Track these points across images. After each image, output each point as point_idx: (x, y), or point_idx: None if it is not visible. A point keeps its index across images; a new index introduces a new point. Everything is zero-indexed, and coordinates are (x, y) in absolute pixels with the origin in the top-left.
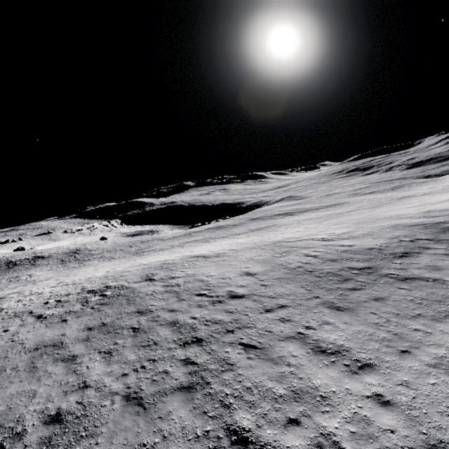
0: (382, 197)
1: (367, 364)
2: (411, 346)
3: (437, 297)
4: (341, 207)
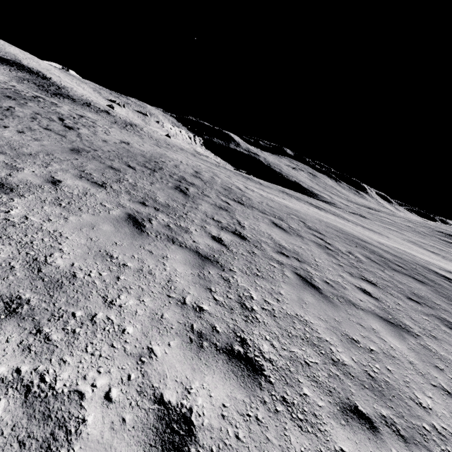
0: (431, 256)
1: None
2: (4, 153)
3: (144, 191)
4: (371, 232)
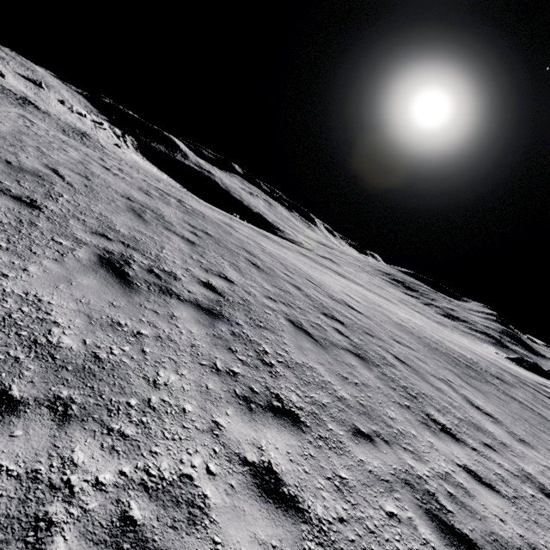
0: (429, 322)
1: (525, 441)
2: None
3: None
4: (393, 304)
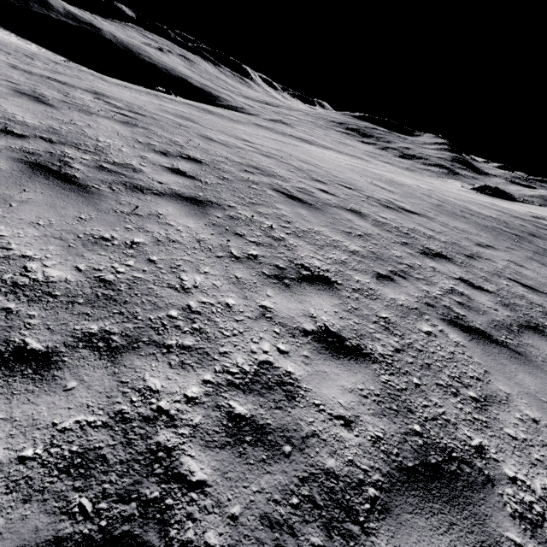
0: (402, 172)
1: None
2: None
3: None
4: (368, 162)
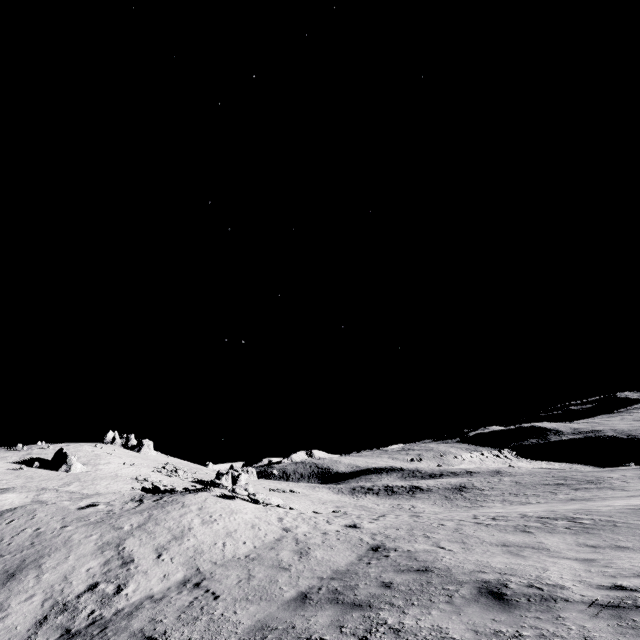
0: None
1: (632, 482)
2: None
3: None
4: None
